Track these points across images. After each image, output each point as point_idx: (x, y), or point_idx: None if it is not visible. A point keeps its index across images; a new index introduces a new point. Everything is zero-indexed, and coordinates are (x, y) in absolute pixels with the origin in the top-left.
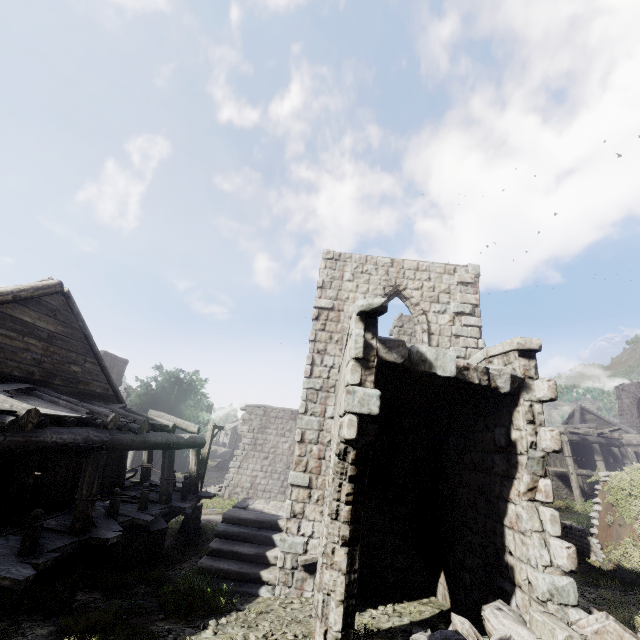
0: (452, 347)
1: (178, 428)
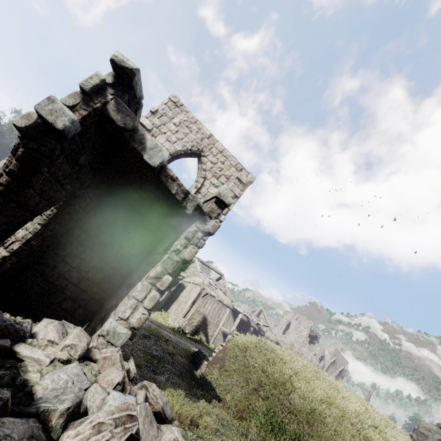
0: None
1: None
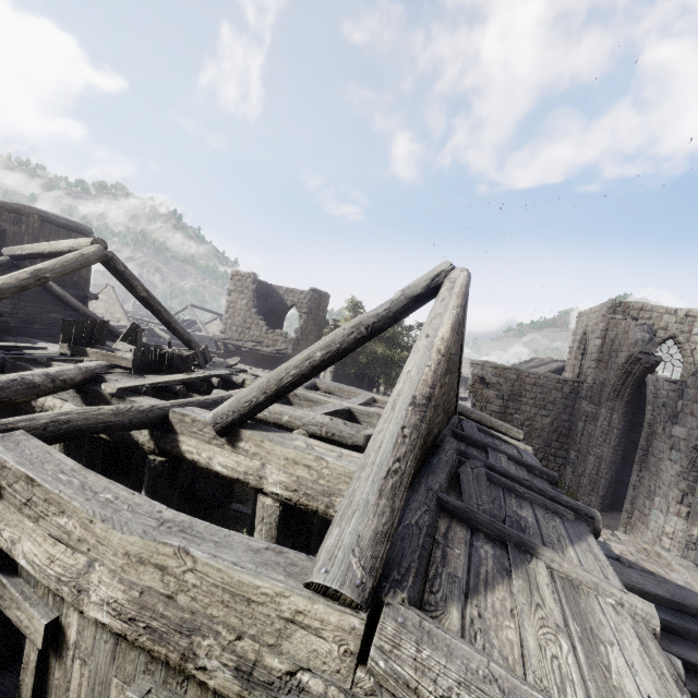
0: None
1: (493, 430)
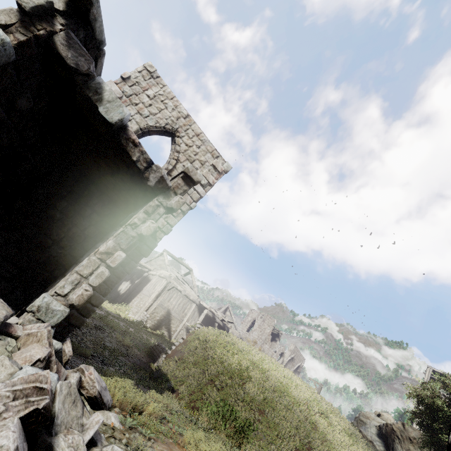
0: None
1: None
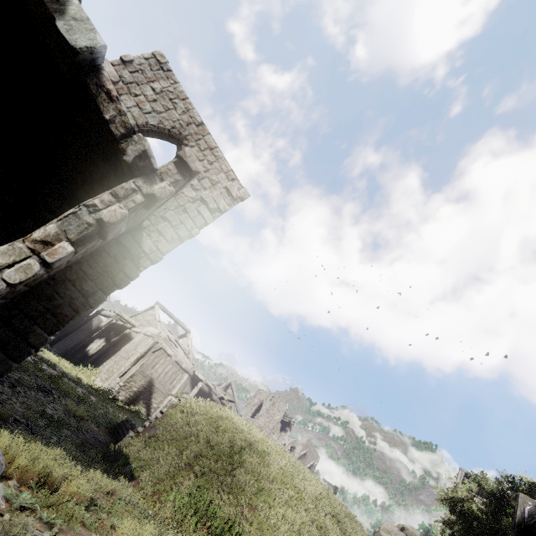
0: (173, 211)
1: None
